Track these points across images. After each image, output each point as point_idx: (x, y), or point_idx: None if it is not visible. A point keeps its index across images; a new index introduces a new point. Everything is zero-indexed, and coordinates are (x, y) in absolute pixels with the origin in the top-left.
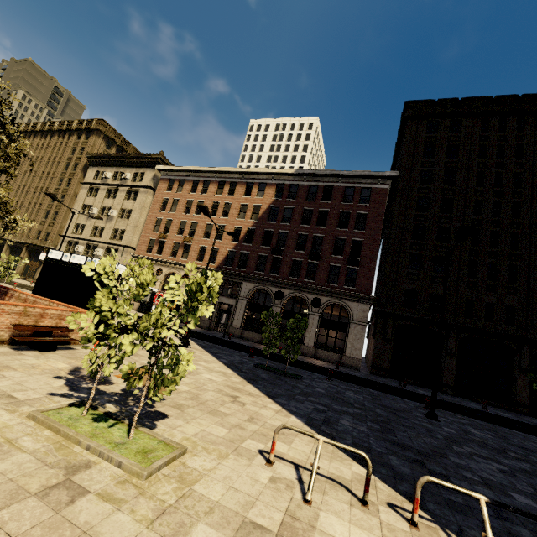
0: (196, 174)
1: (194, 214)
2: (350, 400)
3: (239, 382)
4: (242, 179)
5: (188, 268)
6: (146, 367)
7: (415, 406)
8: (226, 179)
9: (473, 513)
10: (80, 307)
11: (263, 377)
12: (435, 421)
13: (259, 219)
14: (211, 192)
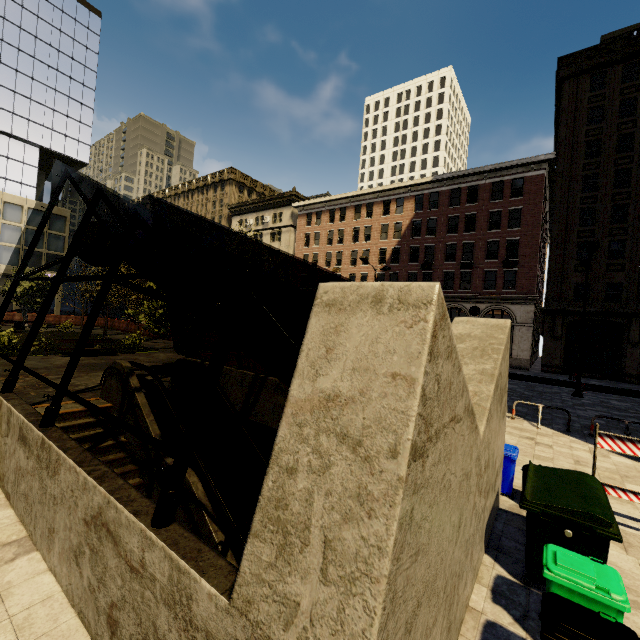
0: (331, 203)
1: (337, 244)
2: None
3: None
4: (377, 199)
5: None
6: None
7: (569, 391)
8: (362, 202)
9: (551, 420)
10: None
11: None
12: (578, 398)
13: (402, 237)
14: (349, 219)
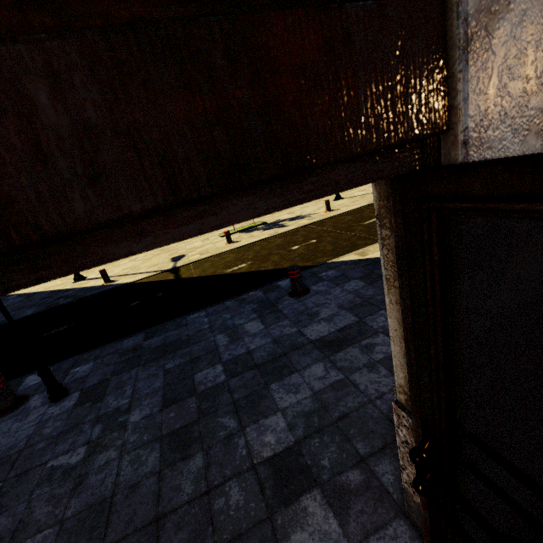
0: None
1: None
2: None
3: None
4: None
5: None
6: None
7: None
8: None
9: None
10: None
11: None
12: None
13: None
14: None
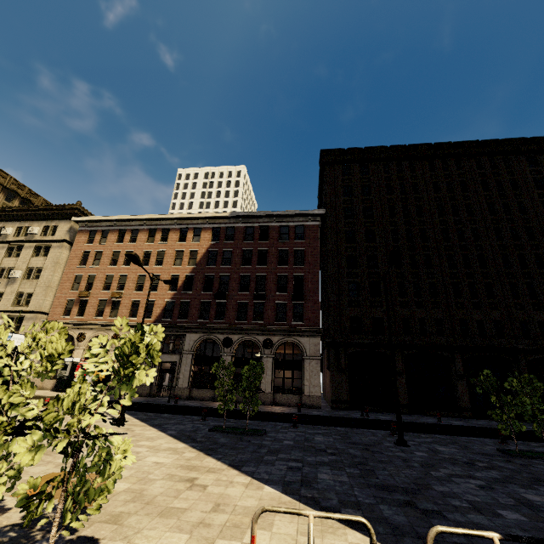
0: (122, 223)
1: (122, 266)
2: (321, 446)
3: (195, 457)
4: (174, 226)
5: (117, 325)
6: (58, 478)
7: (383, 435)
8: (158, 227)
9: None
10: None
11: (223, 442)
12: (405, 447)
13: (198, 264)
14: (140, 241)
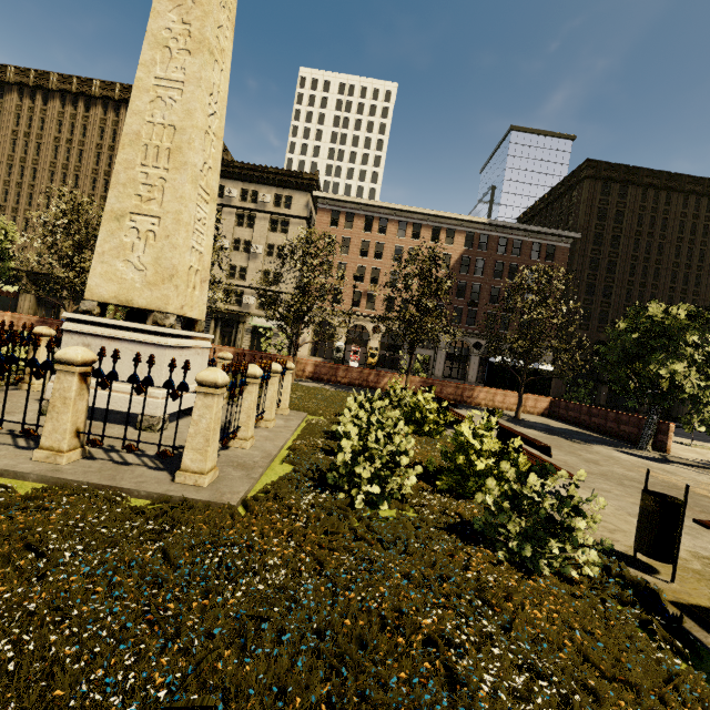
0: (369, 208)
1: (374, 259)
2: None
3: None
4: (427, 222)
5: None
6: None
7: None
8: (409, 220)
9: None
10: (539, 395)
11: None
12: None
13: (451, 269)
14: (391, 233)
